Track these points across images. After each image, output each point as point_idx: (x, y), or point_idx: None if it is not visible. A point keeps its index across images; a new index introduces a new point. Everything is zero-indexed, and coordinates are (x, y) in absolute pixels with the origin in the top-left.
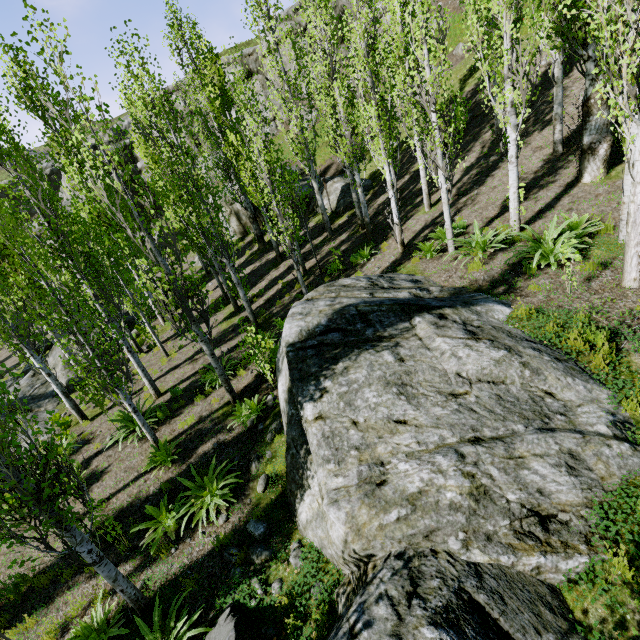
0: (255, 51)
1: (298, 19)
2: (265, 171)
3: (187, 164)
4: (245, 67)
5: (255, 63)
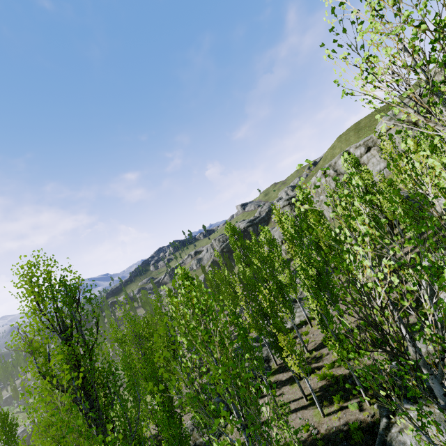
0: (371, 137)
1: (398, 117)
2: (401, 212)
3: (368, 214)
4: (366, 146)
5: (372, 143)
